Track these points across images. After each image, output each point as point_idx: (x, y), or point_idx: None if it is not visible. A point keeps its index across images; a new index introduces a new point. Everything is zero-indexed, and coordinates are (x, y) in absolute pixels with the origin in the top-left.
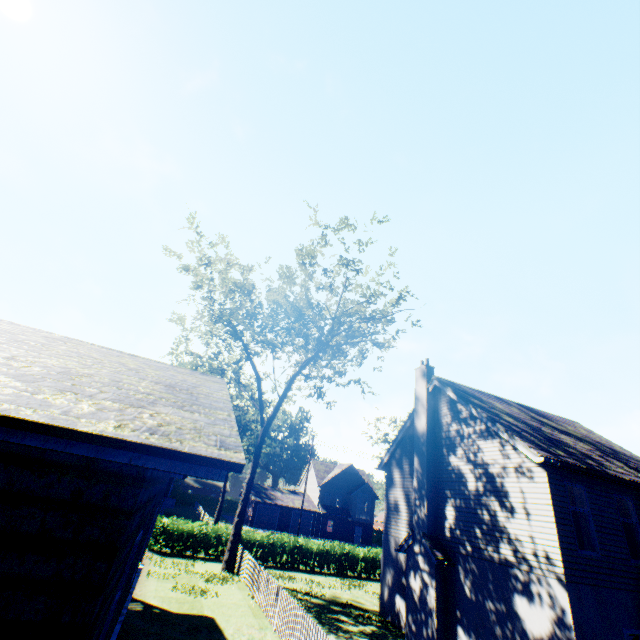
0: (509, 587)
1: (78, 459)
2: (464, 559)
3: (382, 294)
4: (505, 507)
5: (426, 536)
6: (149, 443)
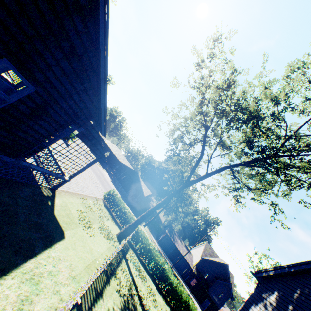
0: None
1: None
2: None
3: None
4: None
5: None
6: None
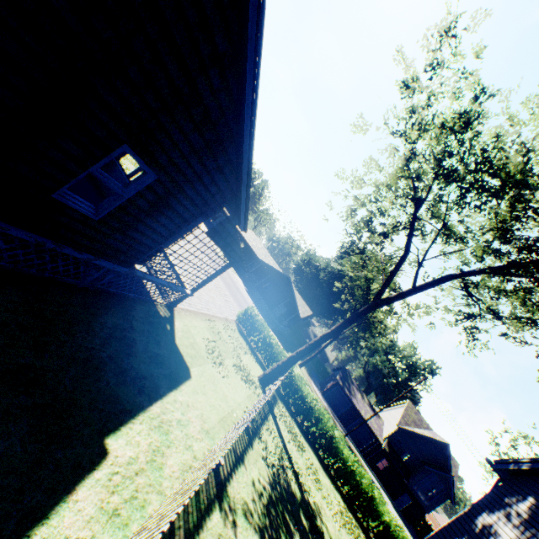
0: None
1: None
2: None
3: None
4: None
5: None
6: None
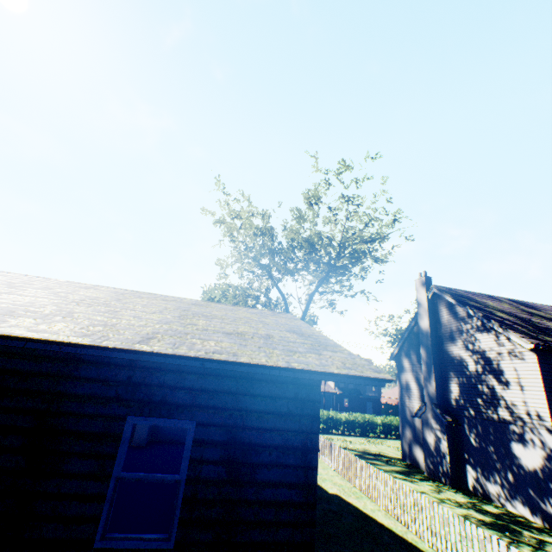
0: (507, 437)
1: (291, 379)
2: (468, 420)
3: (378, 219)
4: (501, 382)
5: (436, 406)
6: (358, 375)
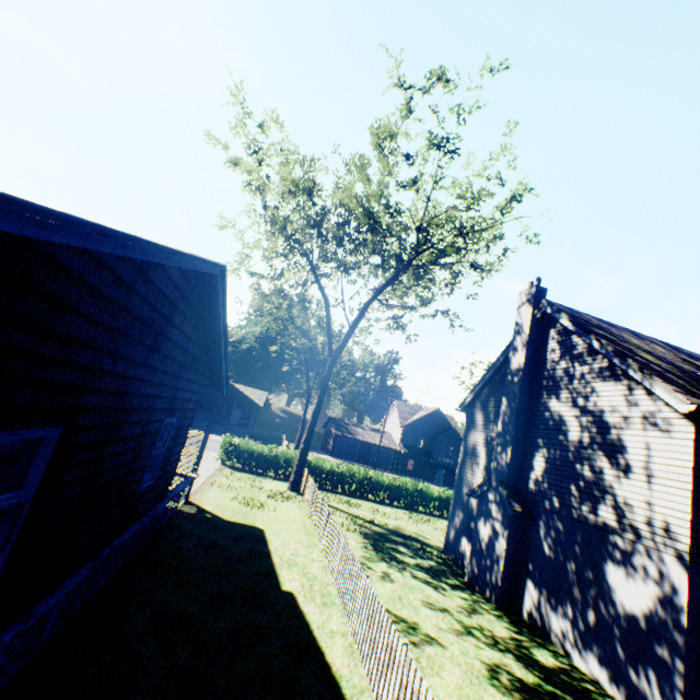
0: (602, 554)
1: None
2: (548, 515)
3: (487, 193)
4: (617, 465)
5: (504, 485)
6: None
